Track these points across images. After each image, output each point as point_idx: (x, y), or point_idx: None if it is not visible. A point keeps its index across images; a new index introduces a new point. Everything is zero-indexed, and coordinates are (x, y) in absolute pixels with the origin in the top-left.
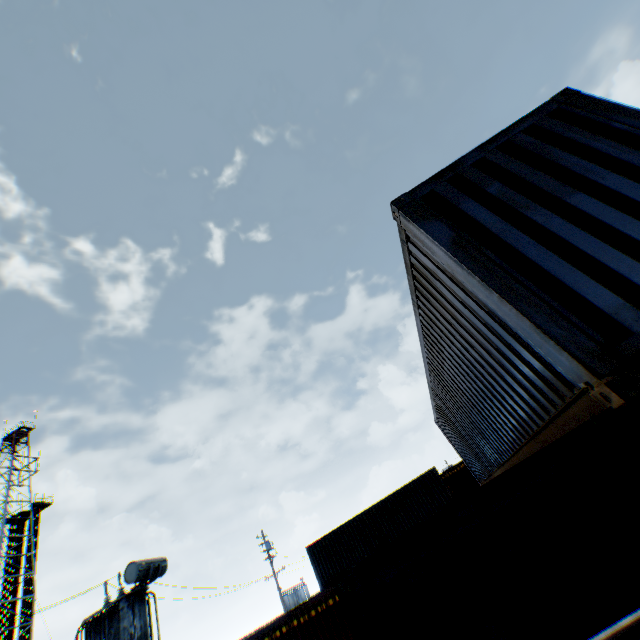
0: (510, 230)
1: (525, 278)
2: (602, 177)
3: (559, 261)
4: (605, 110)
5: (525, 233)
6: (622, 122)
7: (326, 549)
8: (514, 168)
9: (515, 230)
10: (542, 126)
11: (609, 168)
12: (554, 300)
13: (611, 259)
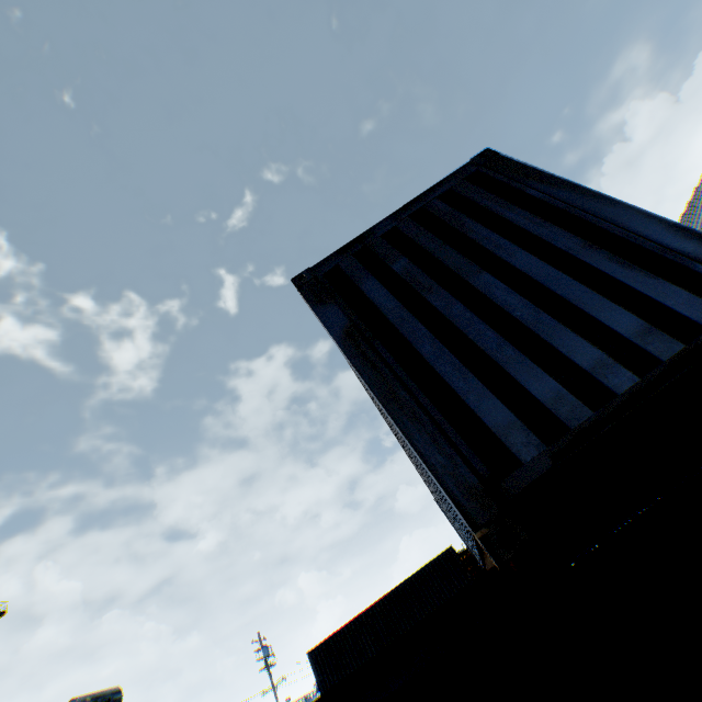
0: (408, 318)
1: (414, 382)
2: (511, 254)
3: (453, 361)
4: (522, 174)
5: (424, 322)
6: (537, 189)
7: (331, 653)
8: (424, 241)
9: (413, 318)
10: (459, 191)
11: (520, 243)
12: (441, 414)
13: (509, 359)
